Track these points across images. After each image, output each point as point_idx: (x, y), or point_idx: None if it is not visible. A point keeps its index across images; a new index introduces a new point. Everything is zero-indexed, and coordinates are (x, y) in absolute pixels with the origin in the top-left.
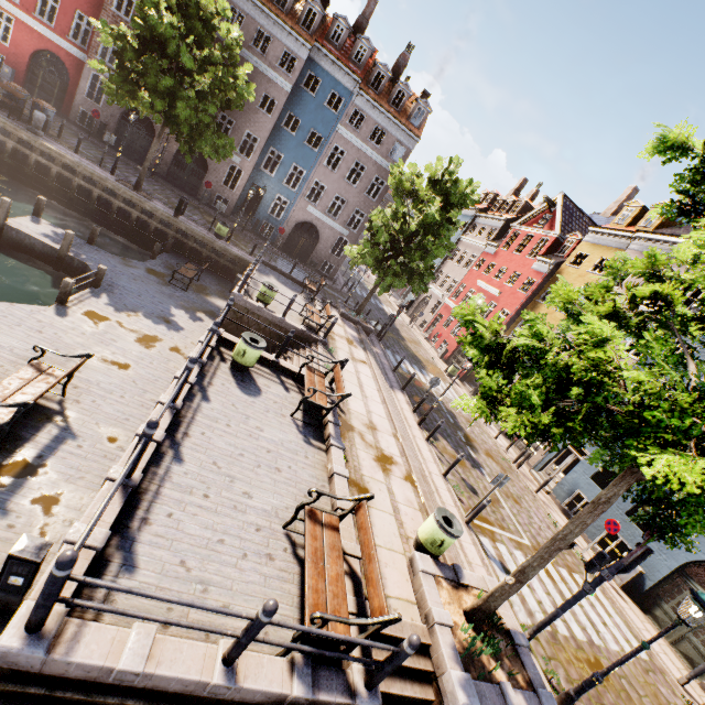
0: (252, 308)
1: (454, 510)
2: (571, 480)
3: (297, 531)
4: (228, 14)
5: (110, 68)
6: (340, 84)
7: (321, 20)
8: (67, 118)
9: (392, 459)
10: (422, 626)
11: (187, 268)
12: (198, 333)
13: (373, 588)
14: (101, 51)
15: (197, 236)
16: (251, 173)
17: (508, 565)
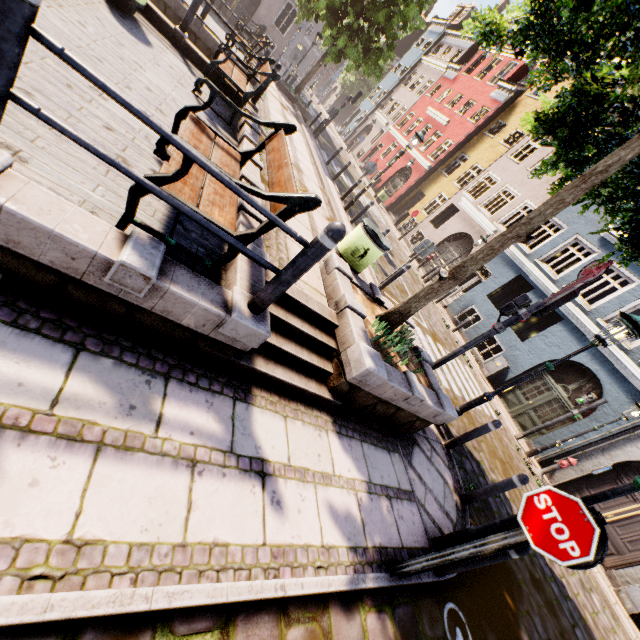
0: None
1: (369, 276)
2: (469, 298)
3: None
4: None
5: None
6: None
7: None
8: None
9: None
10: (330, 310)
11: None
12: None
13: (280, 187)
14: None
15: None
16: None
17: None
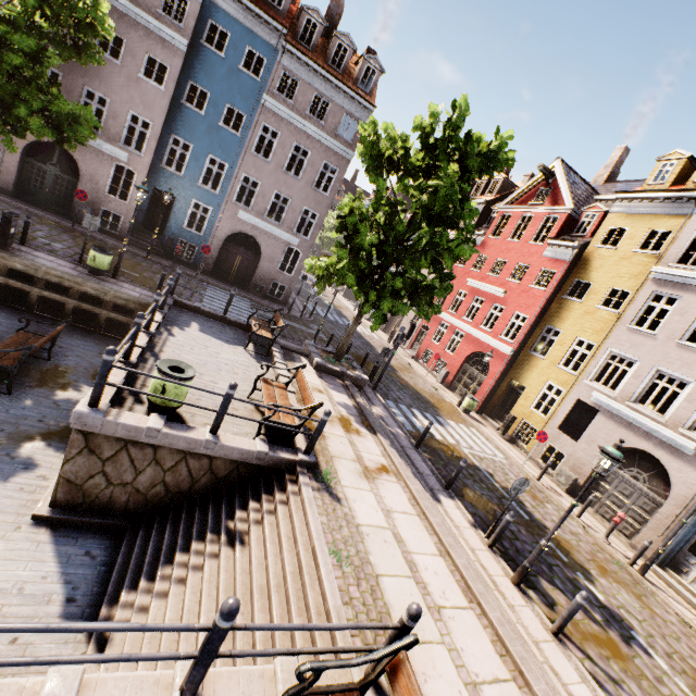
0: (135, 435)
1: None
2: None
3: None
4: None
5: None
6: (258, 37)
7: None
8: None
9: None
10: None
11: None
12: (6, 517)
13: None
14: None
15: (48, 276)
16: (149, 174)
17: None
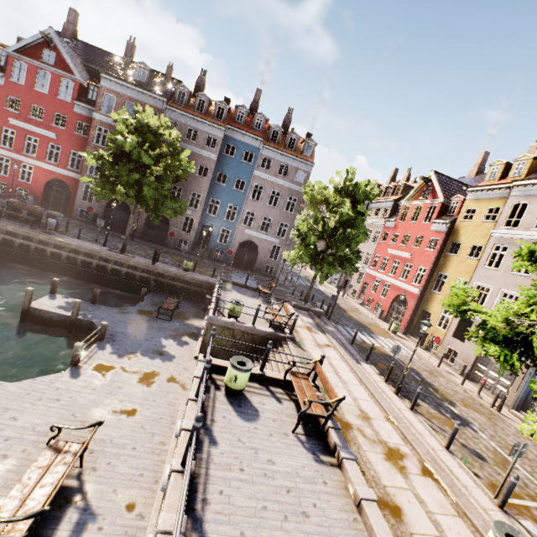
0: (227, 325)
1: (479, 493)
2: None
3: None
4: (168, 124)
5: (96, 178)
6: (249, 145)
7: (227, 111)
8: (71, 217)
9: (400, 451)
10: None
11: (168, 302)
12: (187, 356)
13: None
14: (89, 169)
15: (171, 274)
16: (200, 218)
17: None
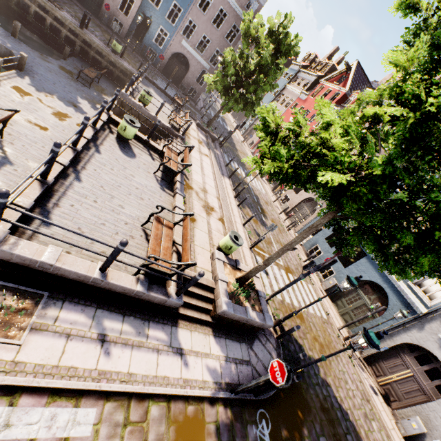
0: (135, 106)
1: (245, 241)
2: (314, 239)
3: (150, 229)
4: None
5: None
6: None
7: None
8: None
9: (213, 209)
10: (212, 280)
11: (89, 70)
12: None
13: (185, 252)
14: None
15: (98, 48)
16: (141, 3)
17: (268, 271)
